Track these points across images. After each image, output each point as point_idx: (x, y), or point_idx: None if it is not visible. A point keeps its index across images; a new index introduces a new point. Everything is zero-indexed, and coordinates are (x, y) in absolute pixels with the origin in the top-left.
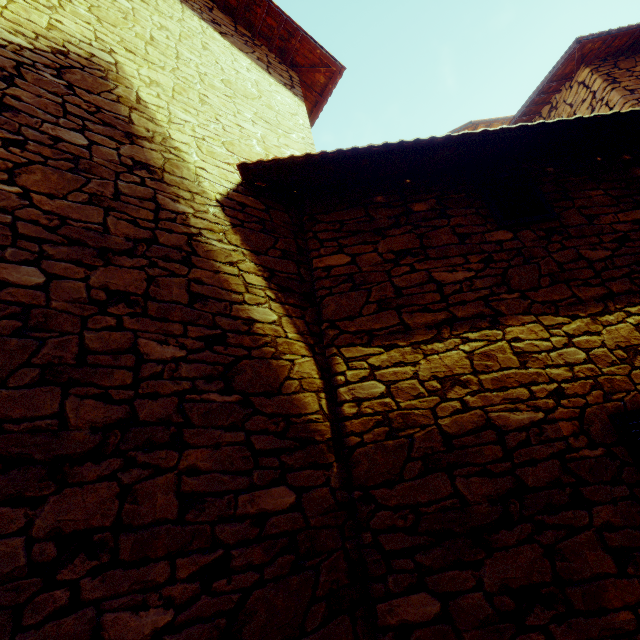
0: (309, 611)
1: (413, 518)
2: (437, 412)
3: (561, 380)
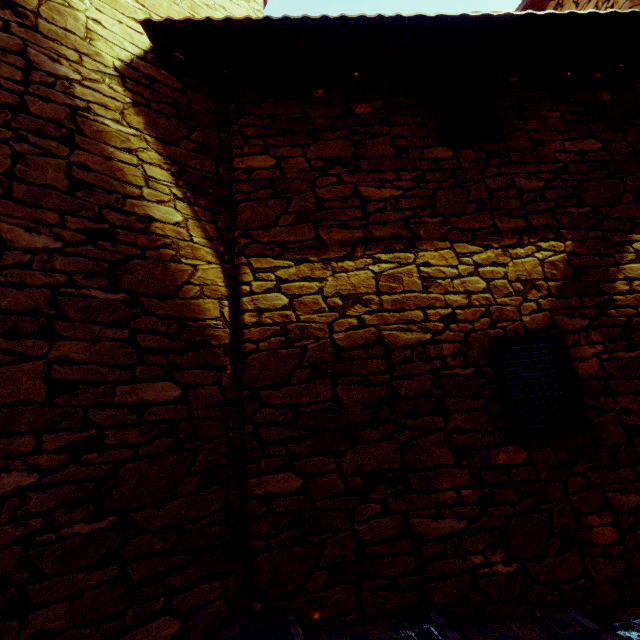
0: (183, 481)
1: (293, 415)
2: (334, 327)
3: (456, 306)
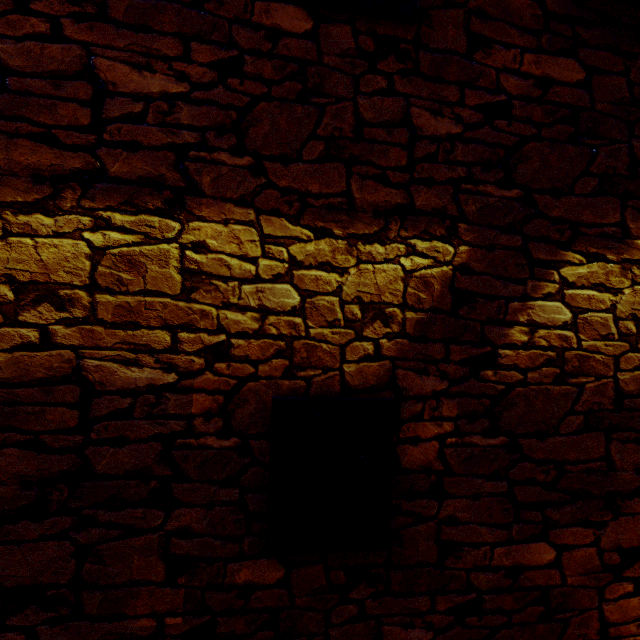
0: None
1: None
2: None
3: (236, 332)
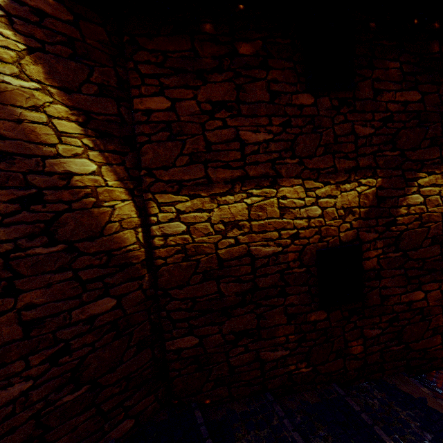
0: (125, 353)
1: (192, 304)
2: (218, 245)
3: (300, 228)
